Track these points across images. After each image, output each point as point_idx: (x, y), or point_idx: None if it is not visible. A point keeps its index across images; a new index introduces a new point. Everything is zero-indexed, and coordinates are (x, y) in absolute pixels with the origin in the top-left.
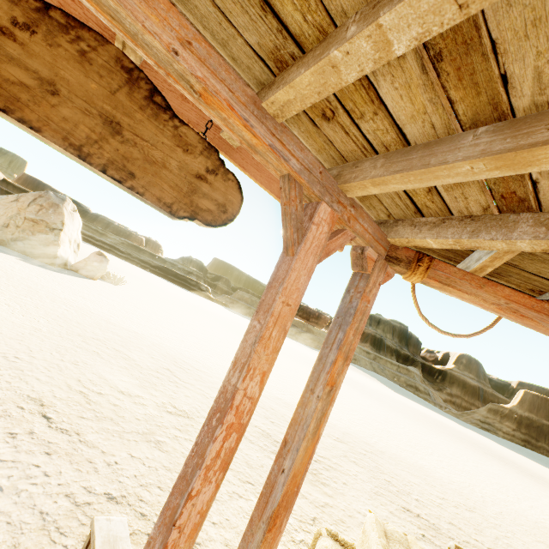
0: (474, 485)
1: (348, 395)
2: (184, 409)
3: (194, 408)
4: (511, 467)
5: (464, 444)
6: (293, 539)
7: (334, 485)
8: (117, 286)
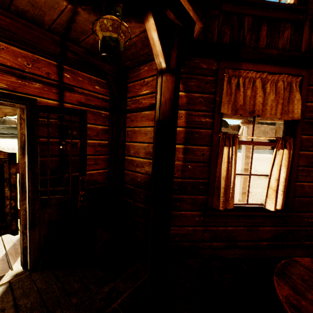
0: None
1: None
2: None
3: None
4: None
5: None
6: None
7: None
8: None
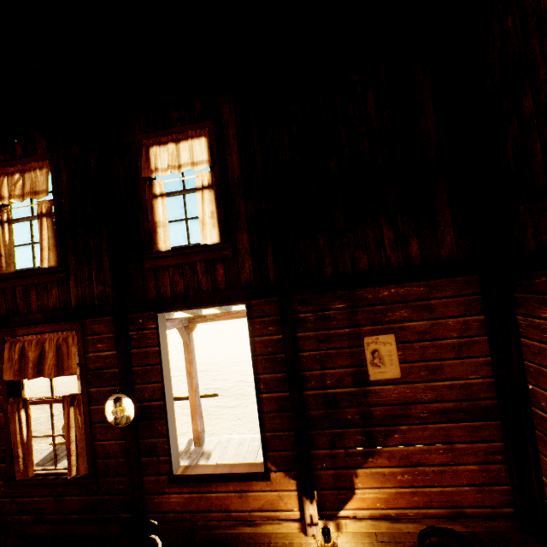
0: None
1: None
2: None
3: None
4: None
5: None
6: None
7: None
8: None
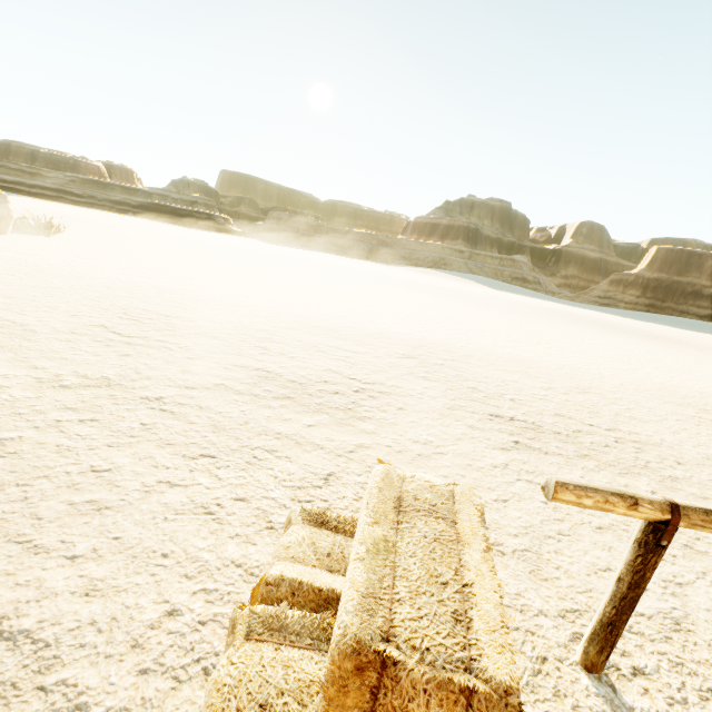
0: (590, 363)
1: (432, 304)
2: (107, 375)
3: (131, 370)
4: (633, 335)
5: (579, 325)
6: (271, 525)
7: (382, 416)
8: (51, 238)
